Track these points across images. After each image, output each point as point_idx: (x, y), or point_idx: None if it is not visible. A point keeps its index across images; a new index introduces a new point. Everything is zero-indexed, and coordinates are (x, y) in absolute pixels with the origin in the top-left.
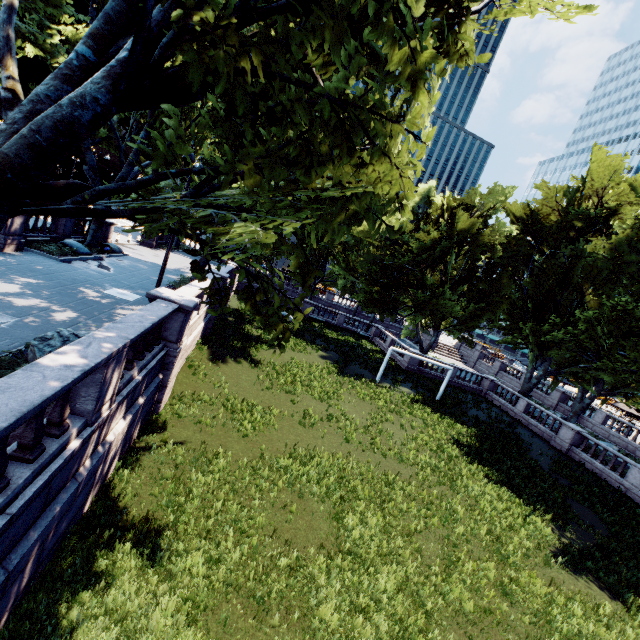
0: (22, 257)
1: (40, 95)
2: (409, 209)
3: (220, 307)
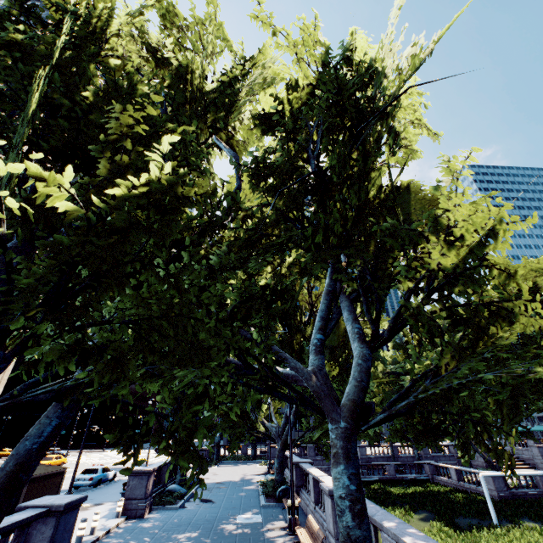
0: (158, 516)
1: (319, 365)
2: (391, 345)
3: (468, 455)
